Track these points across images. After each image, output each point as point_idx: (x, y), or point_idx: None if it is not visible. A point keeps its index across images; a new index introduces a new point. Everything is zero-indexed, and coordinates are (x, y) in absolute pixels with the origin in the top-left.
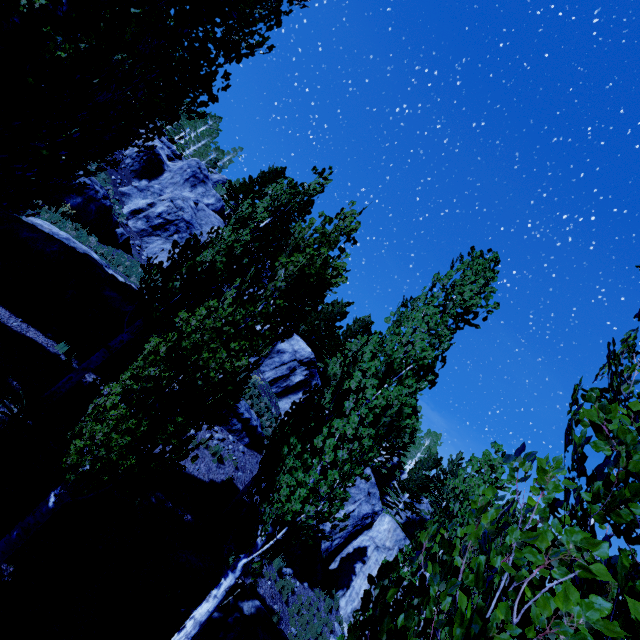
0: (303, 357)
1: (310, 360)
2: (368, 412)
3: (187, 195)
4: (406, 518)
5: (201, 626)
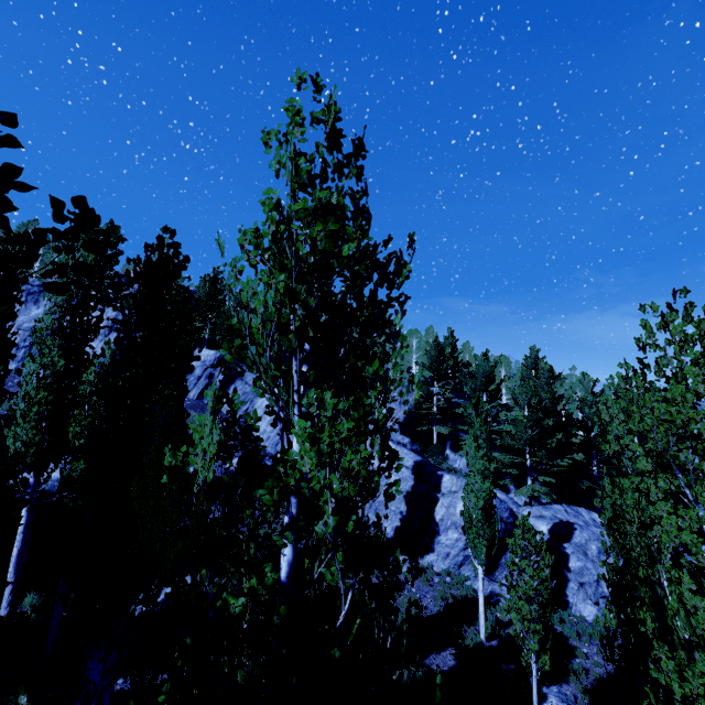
0: (212, 361)
1: (219, 359)
2: (31, 377)
3: (35, 313)
4: (407, 410)
5: (24, 533)
